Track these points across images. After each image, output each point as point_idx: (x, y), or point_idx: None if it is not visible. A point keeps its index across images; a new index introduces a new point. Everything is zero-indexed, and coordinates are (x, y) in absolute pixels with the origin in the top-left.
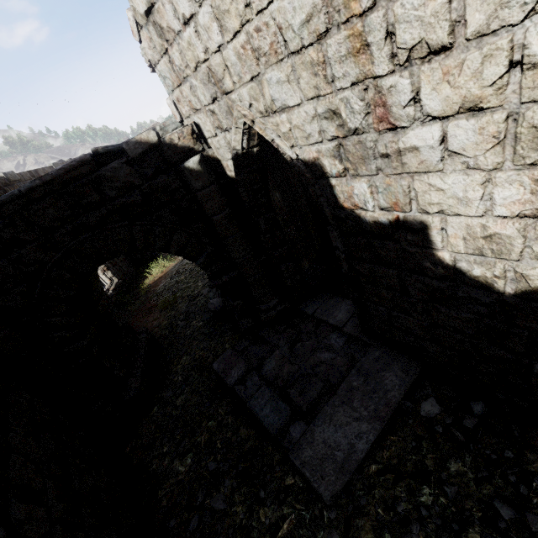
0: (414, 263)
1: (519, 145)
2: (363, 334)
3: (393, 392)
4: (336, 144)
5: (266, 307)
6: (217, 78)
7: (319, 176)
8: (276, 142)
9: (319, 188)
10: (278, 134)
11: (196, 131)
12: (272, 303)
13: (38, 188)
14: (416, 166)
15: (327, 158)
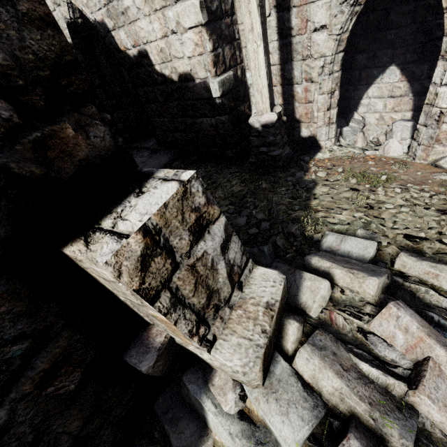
0: (153, 78)
1: (149, 2)
2: (159, 146)
3: (163, 161)
4: (106, 8)
5: None
6: None
7: (107, 31)
8: (83, 10)
9: (109, 39)
10: (84, 5)
11: None
12: None
13: None
14: (132, 17)
15: (106, 18)
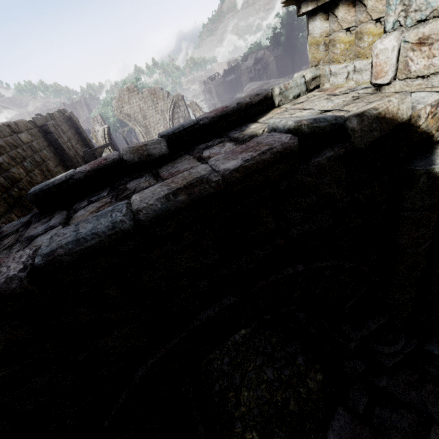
0: None
1: None
2: None
3: None
4: None
5: (393, 350)
6: None
7: None
8: None
9: None
10: None
11: None
12: (401, 345)
13: (175, 213)
14: None
15: None
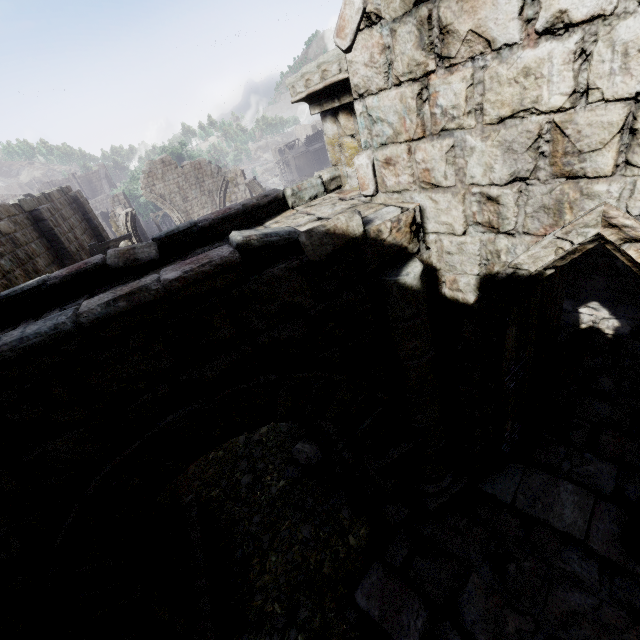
0: None
1: None
2: (636, 562)
3: None
4: None
5: (438, 489)
6: (569, 147)
7: None
8: None
9: None
10: None
11: (418, 220)
12: (446, 483)
13: (118, 317)
14: None
15: None
